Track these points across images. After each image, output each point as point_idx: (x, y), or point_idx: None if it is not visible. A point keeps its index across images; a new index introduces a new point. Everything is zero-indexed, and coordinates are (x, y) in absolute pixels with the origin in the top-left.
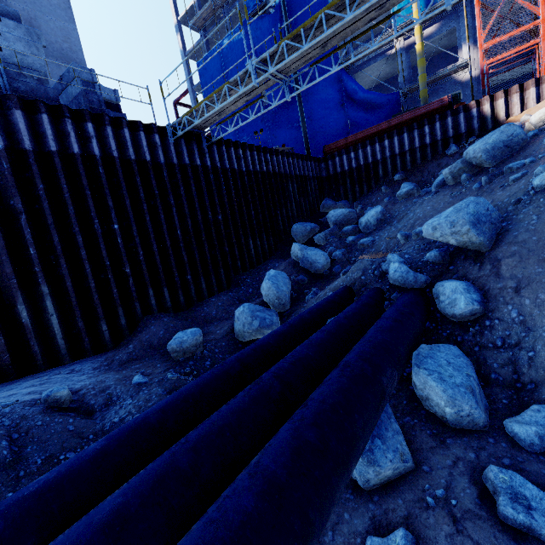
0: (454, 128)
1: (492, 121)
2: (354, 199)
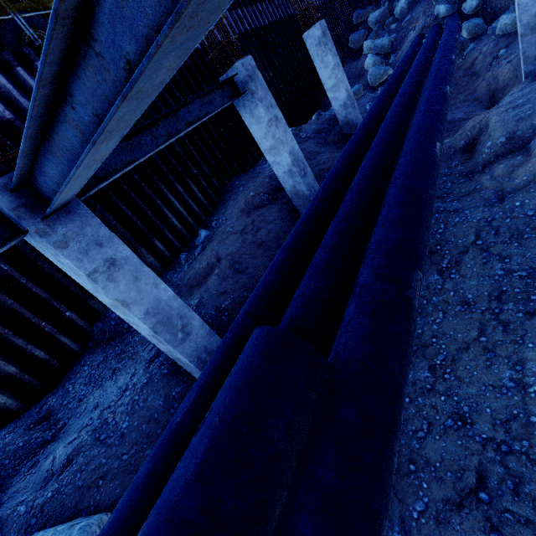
0: None
1: None
2: (376, 2)
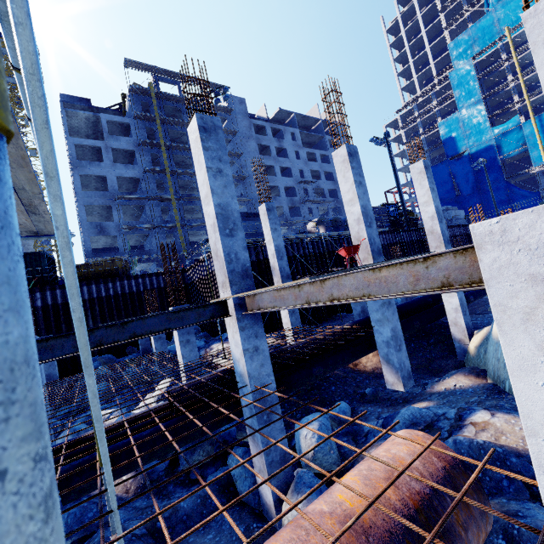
0: None
1: None
2: None
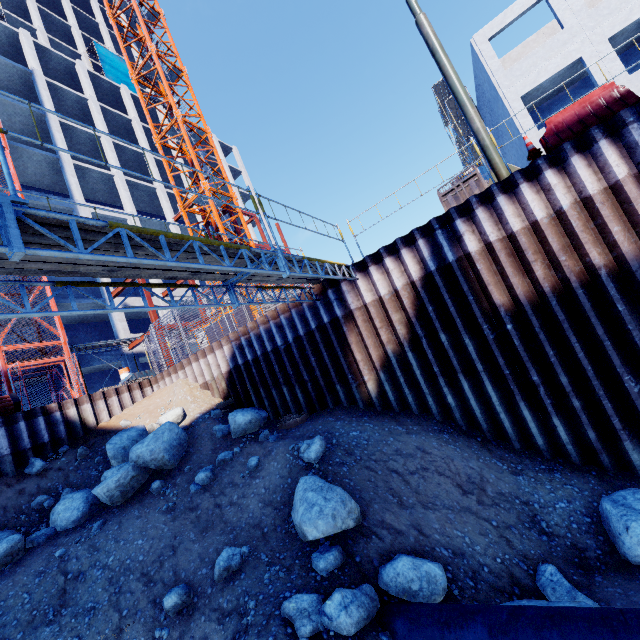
0: (31, 435)
1: (83, 427)
2: None
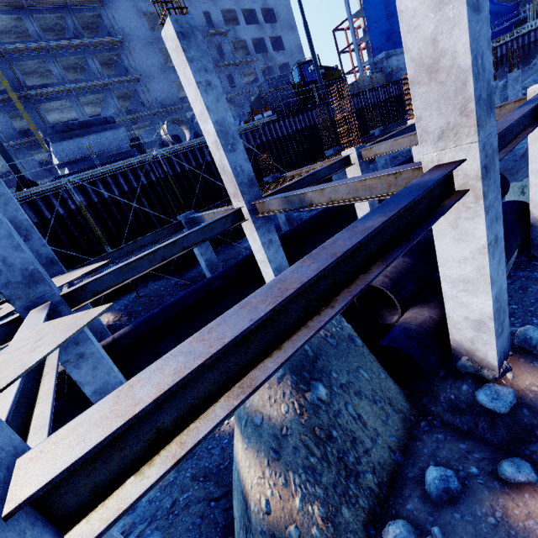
0: None
1: None
2: None
